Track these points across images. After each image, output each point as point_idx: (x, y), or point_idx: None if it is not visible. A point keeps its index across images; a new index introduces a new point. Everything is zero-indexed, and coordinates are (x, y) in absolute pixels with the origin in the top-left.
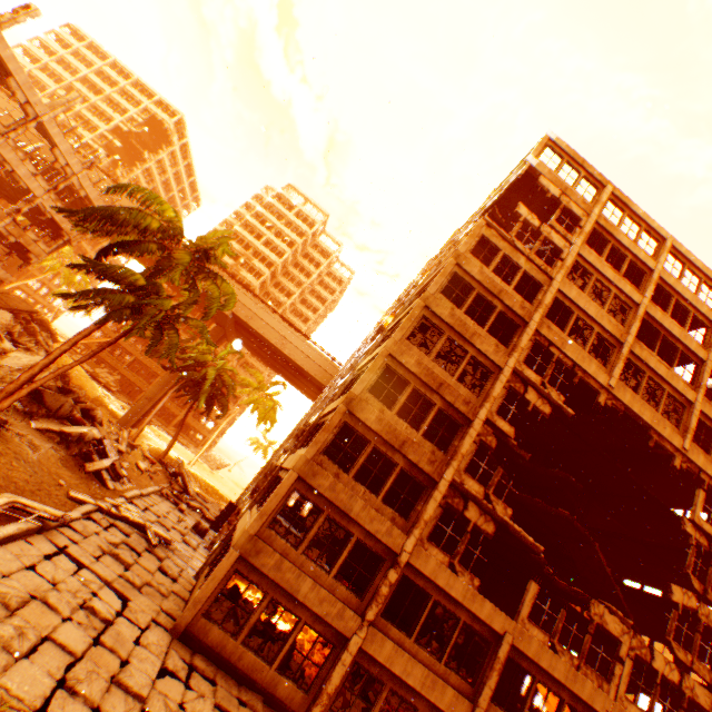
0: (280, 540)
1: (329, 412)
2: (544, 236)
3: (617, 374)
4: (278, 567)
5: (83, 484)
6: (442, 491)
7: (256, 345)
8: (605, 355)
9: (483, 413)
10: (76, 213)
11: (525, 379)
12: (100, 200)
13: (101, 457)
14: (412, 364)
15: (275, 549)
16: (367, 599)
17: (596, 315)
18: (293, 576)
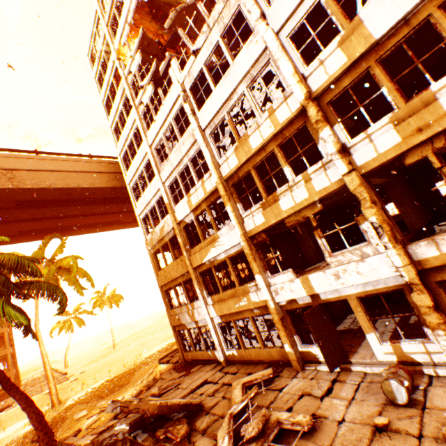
0: None
1: None
2: None
3: None
4: None
5: None
6: None
7: None
8: None
9: None
10: None
11: None
12: None
13: None
14: None
15: None
16: None
17: None
18: None
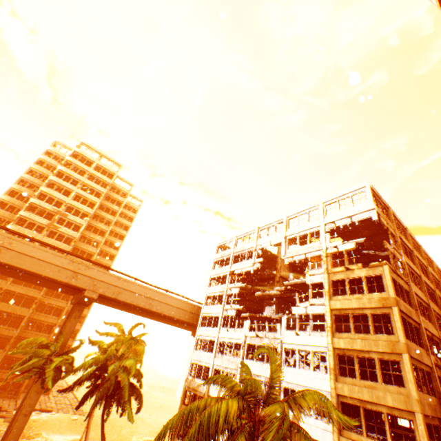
0: None
1: None
2: (396, 257)
3: (437, 326)
4: None
5: None
6: None
7: (113, 303)
8: (428, 315)
9: None
10: None
11: (435, 364)
12: None
13: None
14: (427, 409)
15: None
16: None
17: (421, 295)
18: None
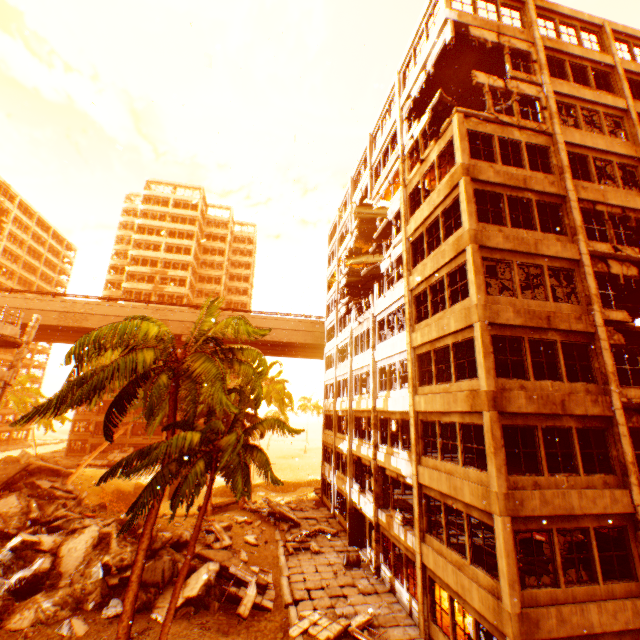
0: (540, 591)
1: (446, 411)
2: (515, 93)
3: None
4: (561, 621)
5: (258, 637)
6: (622, 422)
7: None
8: (634, 180)
9: (597, 318)
10: (44, 407)
11: (602, 256)
12: (5, 326)
13: (233, 581)
14: (512, 318)
15: (542, 604)
16: (639, 575)
17: (606, 146)
18: (577, 617)
